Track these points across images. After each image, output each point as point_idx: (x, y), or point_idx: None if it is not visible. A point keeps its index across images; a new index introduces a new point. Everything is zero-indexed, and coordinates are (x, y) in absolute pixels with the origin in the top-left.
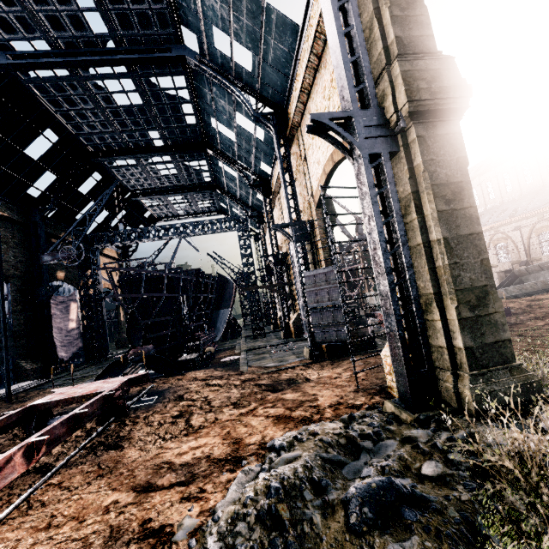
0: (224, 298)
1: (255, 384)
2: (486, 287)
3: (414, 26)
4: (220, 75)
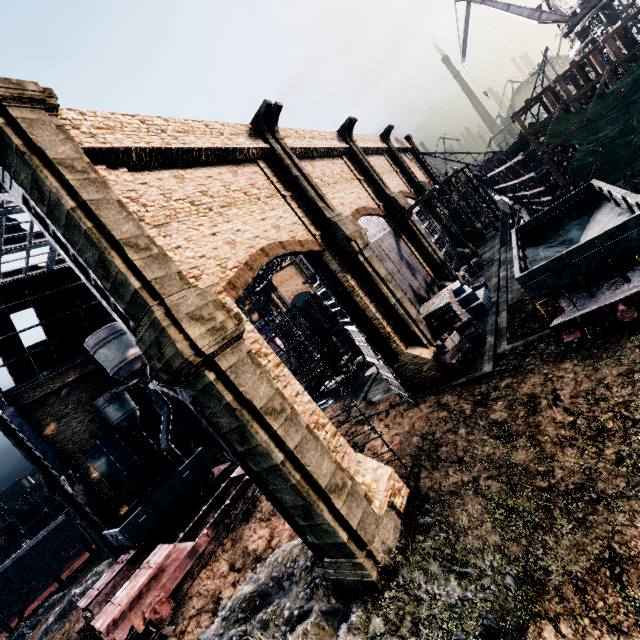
0: None
1: None
2: (306, 506)
3: (122, 290)
4: None
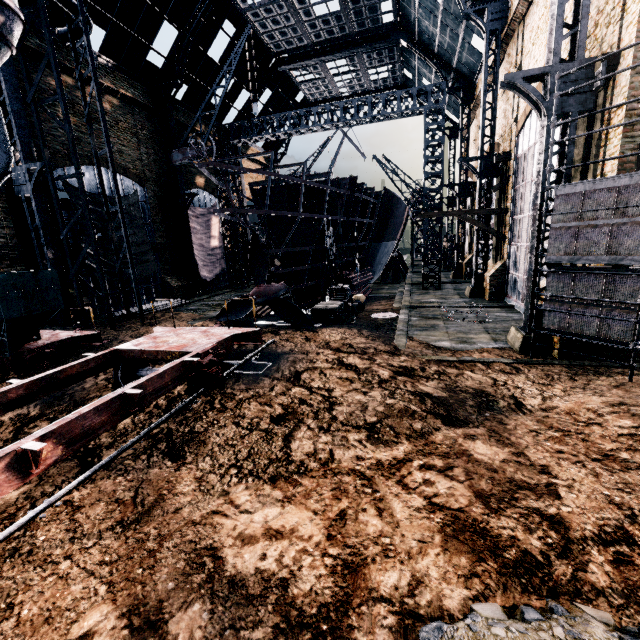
0: (389, 227)
1: (413, 392)
2: None
3: None
4: None
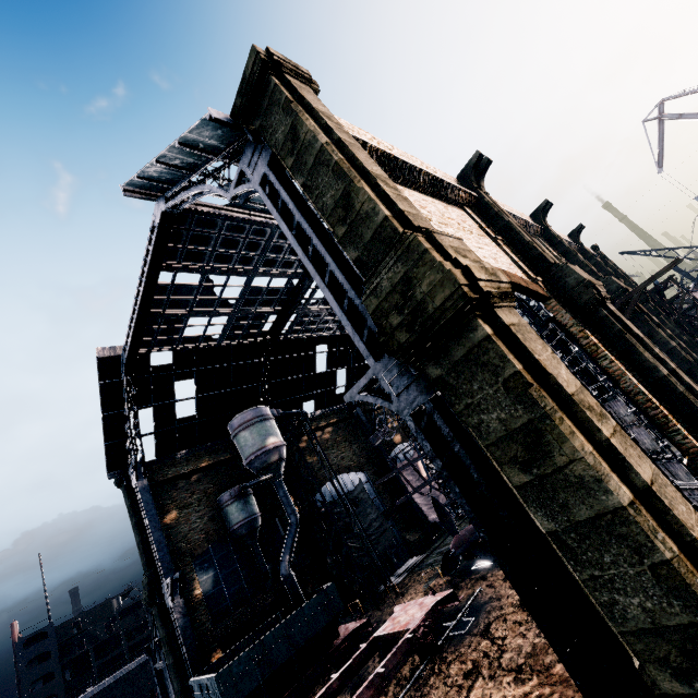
0: None
1: None
2: (697, 629)
3: (362, 228)
4: None
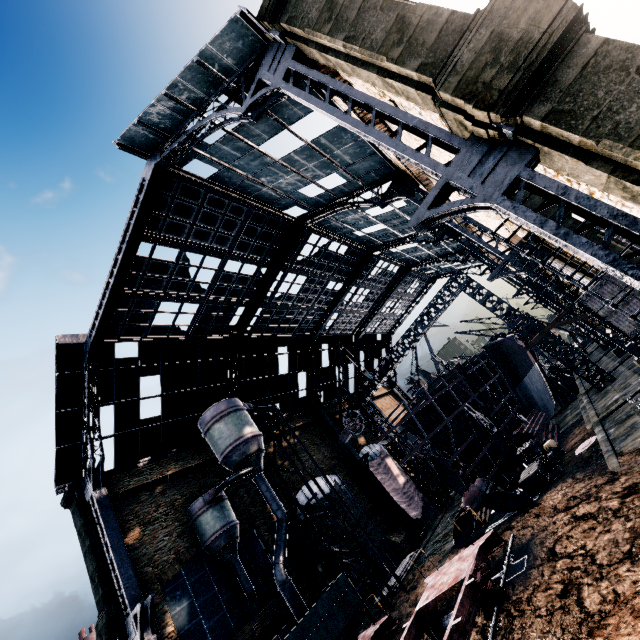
0: (515, 365)
1: None
2: None
3: (424, 36)
4: (330, 207)
